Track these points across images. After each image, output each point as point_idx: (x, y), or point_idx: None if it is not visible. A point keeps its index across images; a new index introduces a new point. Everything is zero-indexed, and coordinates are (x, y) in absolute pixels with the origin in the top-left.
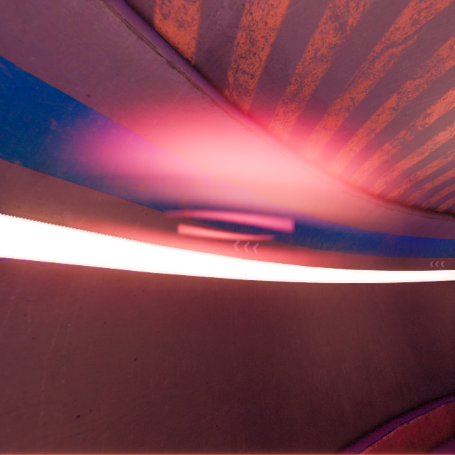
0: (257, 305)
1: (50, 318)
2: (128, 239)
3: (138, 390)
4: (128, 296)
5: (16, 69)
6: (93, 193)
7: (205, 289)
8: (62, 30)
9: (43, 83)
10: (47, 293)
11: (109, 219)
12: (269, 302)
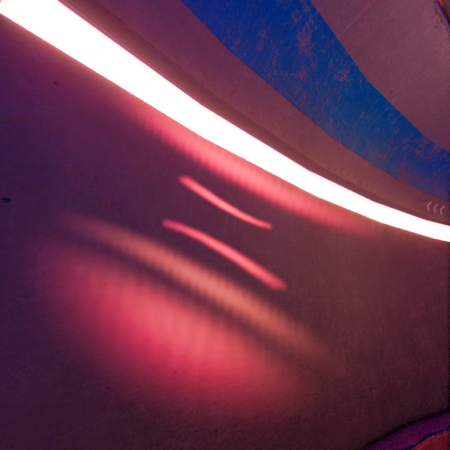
0: (439, 259)
1: (346, 240)
2: (361, 195)
3: (382, 296)
4: (370, 234)
5: (365, 82)
6: (362, 161)
7: (406, 239)
8: (407, 51)
9: (372, 88)
10: (343, 225)
11: (365, 179)
12: (448, 259)
